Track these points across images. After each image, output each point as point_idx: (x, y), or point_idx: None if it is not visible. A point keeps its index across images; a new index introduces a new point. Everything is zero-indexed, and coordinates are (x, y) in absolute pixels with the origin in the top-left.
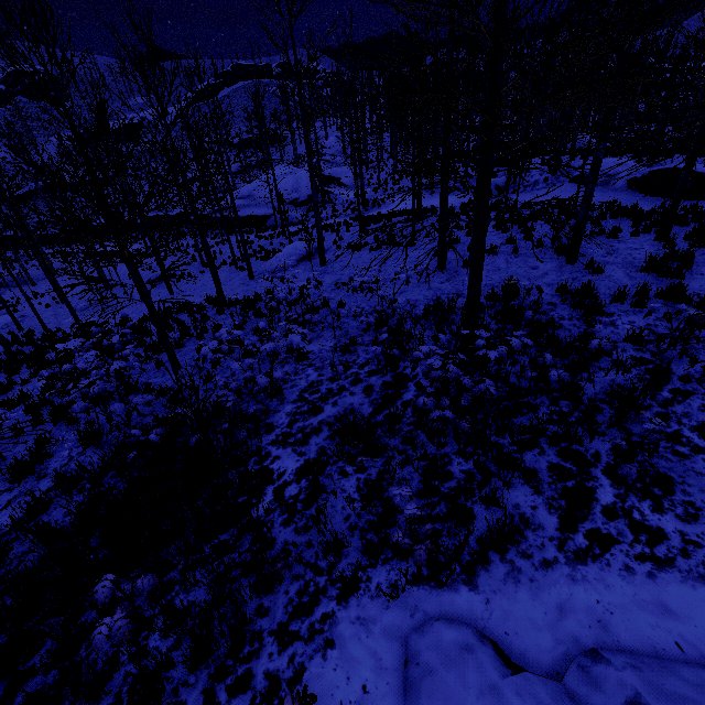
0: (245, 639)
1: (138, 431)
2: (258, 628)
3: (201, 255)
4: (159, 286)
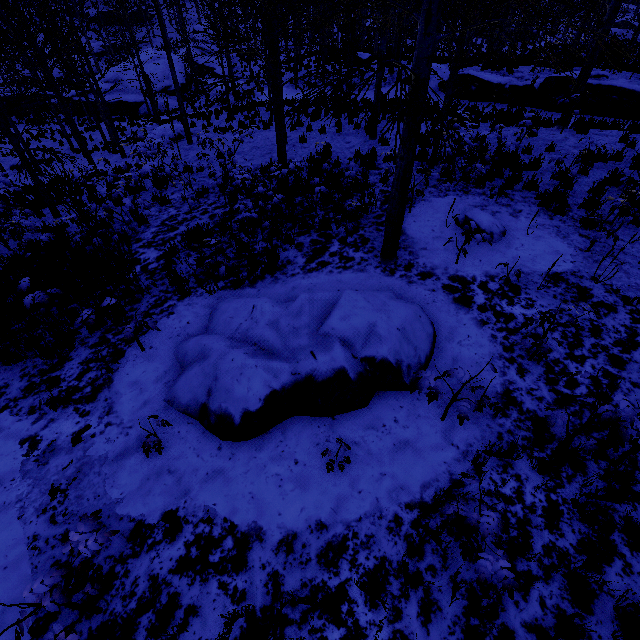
0: (122, 319)
1: (30, 234)
2: (130, 315)
3: (69, 139)
4: (26, 171)
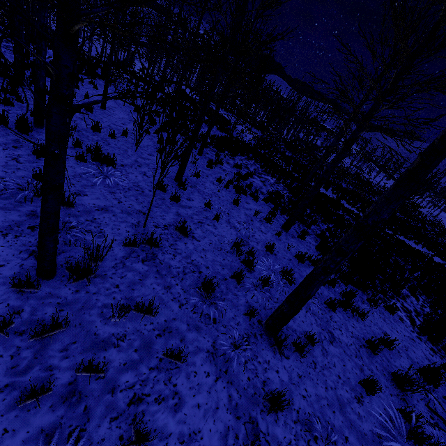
0: None
1: None
2: None
3: None
4: None
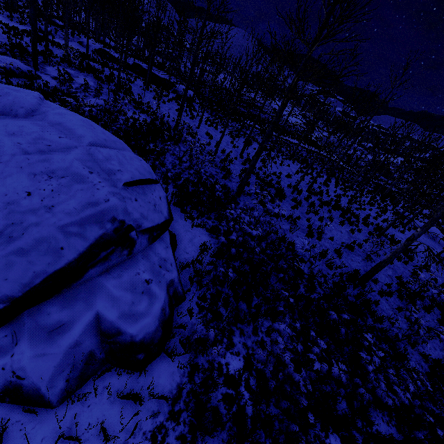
0: None
1: None
2: None
3: None
4: None
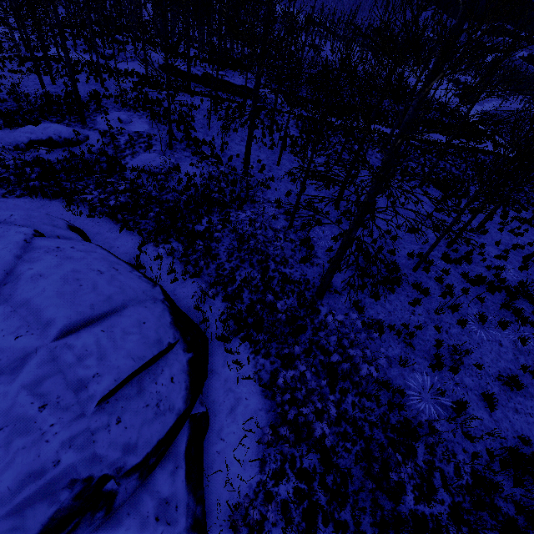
0: None
1: None
2: None
3: None
4: None
